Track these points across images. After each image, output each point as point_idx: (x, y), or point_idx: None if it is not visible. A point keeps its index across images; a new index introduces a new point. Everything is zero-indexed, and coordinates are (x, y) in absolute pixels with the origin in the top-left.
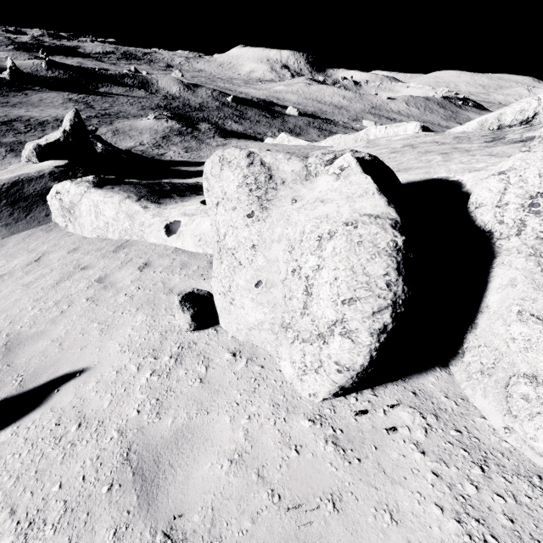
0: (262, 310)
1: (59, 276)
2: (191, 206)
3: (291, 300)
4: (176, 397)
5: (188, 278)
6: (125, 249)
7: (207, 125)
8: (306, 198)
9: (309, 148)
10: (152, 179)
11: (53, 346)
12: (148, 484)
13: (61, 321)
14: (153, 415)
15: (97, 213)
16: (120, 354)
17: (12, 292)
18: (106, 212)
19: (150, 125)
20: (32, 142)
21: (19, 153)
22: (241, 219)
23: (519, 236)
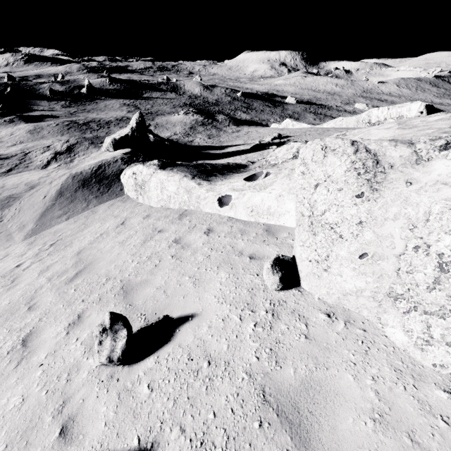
0: (364, 279)
1: (143, 236)
2: (237, 183)
3: (410, 274)
4: (287, 349)
5: (252, 243)
6: (187, 217)
7: (223, 117)
8: (422, 180)
9: (313, 131)
10: (190, 161)
11: (160, 293)
12: (296, 428)
13: (158, 273)
14: (272, 363)
15: (162, 188)
16: (218, 304)
17: (113, 247)
18: (169, 188)
19: (181, 119)
20: (109, 136)
21: (97, 145)
22: (349, 199)
23: None
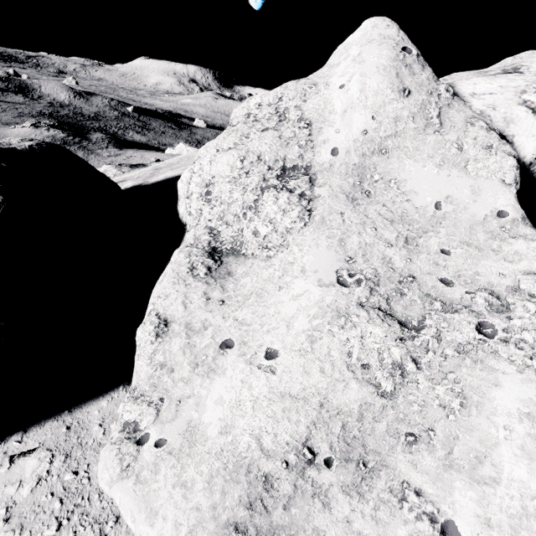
0: None
1: None
2: None
3: None
4: None
5: None
6: None
7: (100, 135)
8: None
9: None
10: None
11: None
12: None
13: None
14: None
15: None
16: None
17: None
18: None
19: (25, 134)
20: None
21: None
22: None
23: (196, 226)
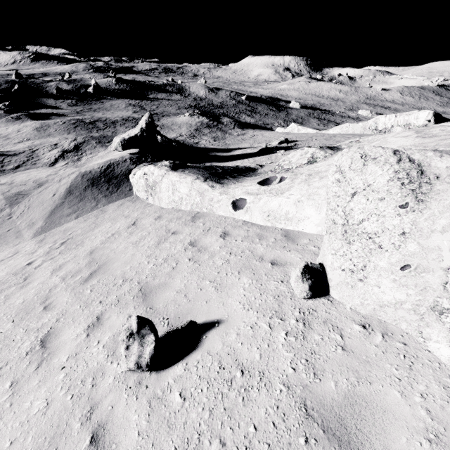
0: (405, 292)
1: (157, 238)
2: (251, 186)
3: None
4: (324, 361)
5: (272, 249)
6: (200, 219)
7: (228, 119)
8: None
9: (320, 136)
10: (197, 162)
11: (180, 297)
12: (345, 445)
13: (176, 276)
14: (310, 375)
15: (174, 190)
16: (244, 311)
17: (126, 248)
18: (181, 189)
19: (186, 121)
20: (118, 136)
21: (104, 144)
22: (391, 209)
23: None
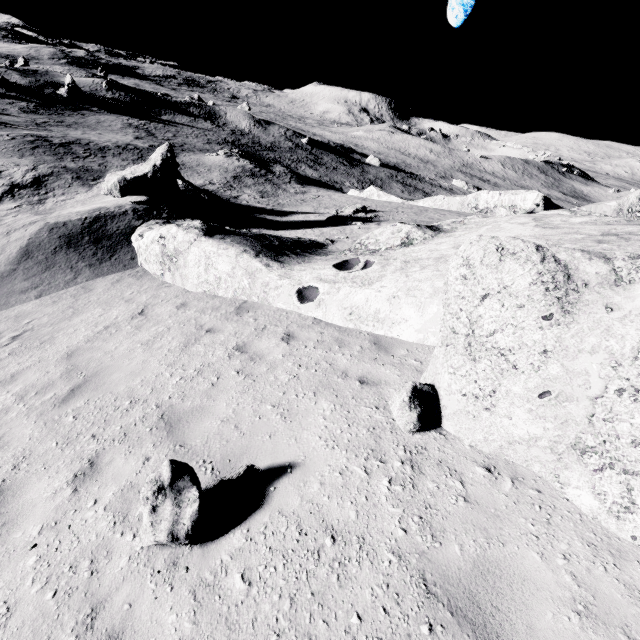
0: (542, 425)
1: (183, 337)
2: (325, 270)
3: (609, 423)
4: (444, 517)
5: (359, 361)
6: (249, 312)
7: (282, 169)
8: (625, 307)
9: (407, 208)
10: (239, 227)
11: (229, 428)
12: (481, 630)
13: (219, 397)
14: (427, 537)
15: (208, 265)
16: (328, 450)
17: (132, 350)
18: (219, 266)
19: (220, 163)
20: (115, 173)
21: (86, 182)
22: (533, 320)
23: None
